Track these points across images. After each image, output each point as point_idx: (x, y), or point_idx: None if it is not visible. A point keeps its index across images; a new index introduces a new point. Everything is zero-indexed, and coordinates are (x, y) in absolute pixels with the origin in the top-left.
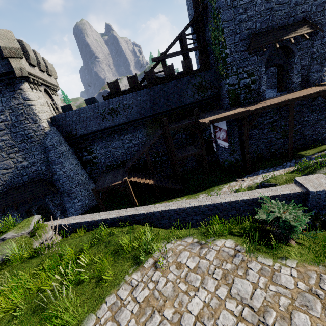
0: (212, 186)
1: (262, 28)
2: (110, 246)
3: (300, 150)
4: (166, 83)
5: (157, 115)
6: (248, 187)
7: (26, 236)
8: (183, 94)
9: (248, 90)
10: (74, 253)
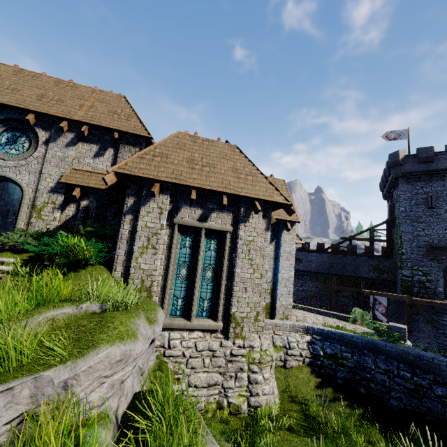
0: None
1: (439, 244)
2: None
3: None
4: (346, 256)
5: (331, 275)
6: None
7: None
8: (358, 268)
9: (422, 286)
10: None
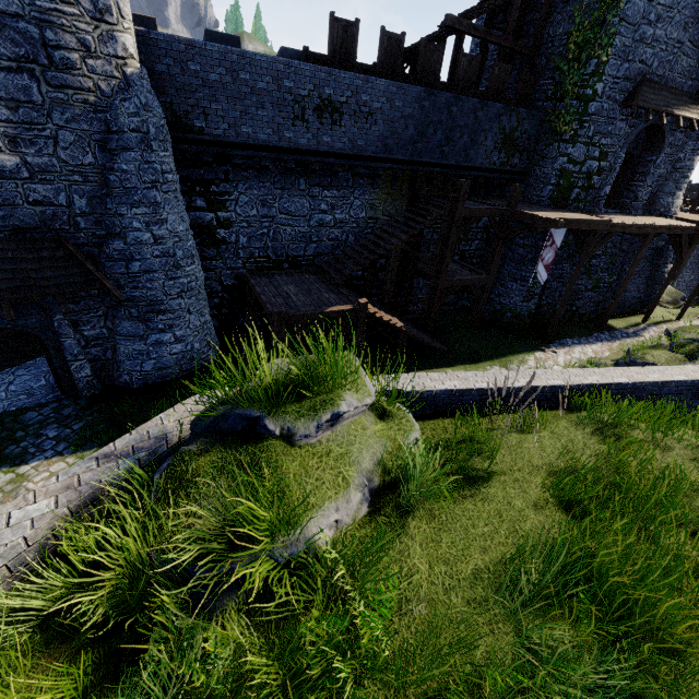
0: (501, 354)
1: (656, 73)
2: (671, 450)
3: (601, 317)
4: (461, 97)
5: (414, 166)
6: (600, 364)
7: (373, 415)
8: (477, 141)
9: (586, 185)
10: (599, 469)
